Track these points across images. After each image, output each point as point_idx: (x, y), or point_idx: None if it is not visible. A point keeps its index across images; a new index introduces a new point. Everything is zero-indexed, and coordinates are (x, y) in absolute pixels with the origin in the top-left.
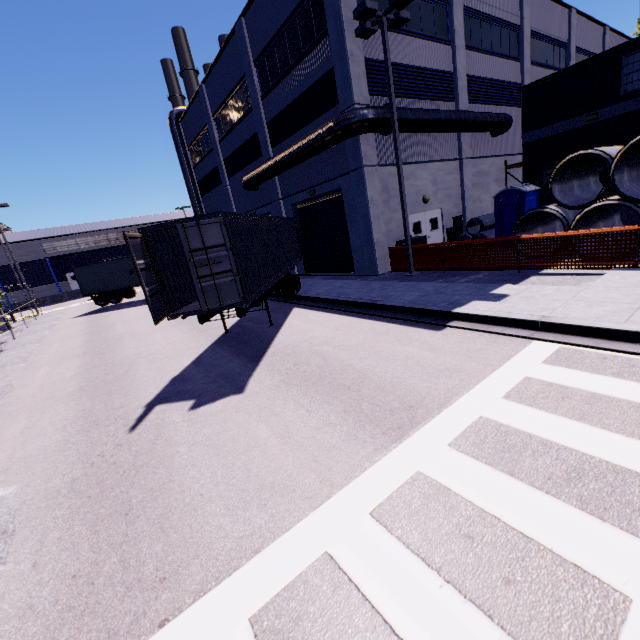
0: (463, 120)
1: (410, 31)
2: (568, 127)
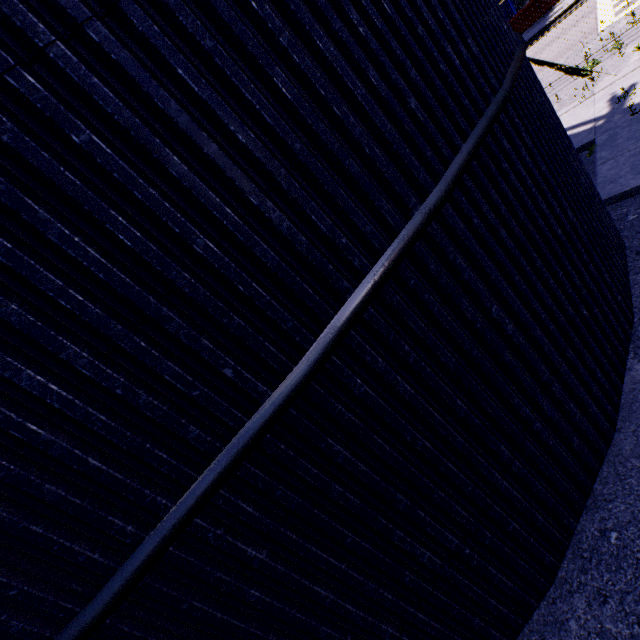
0: None
1: None
2: None
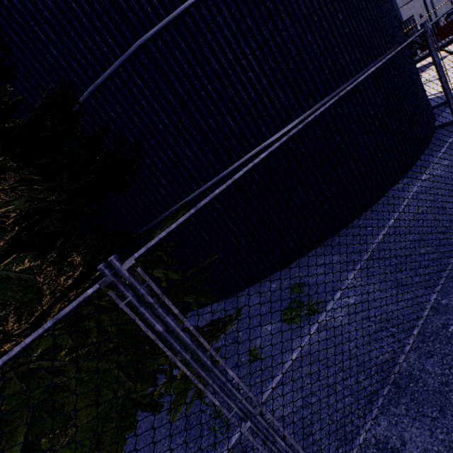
0: None
1: None
2: None
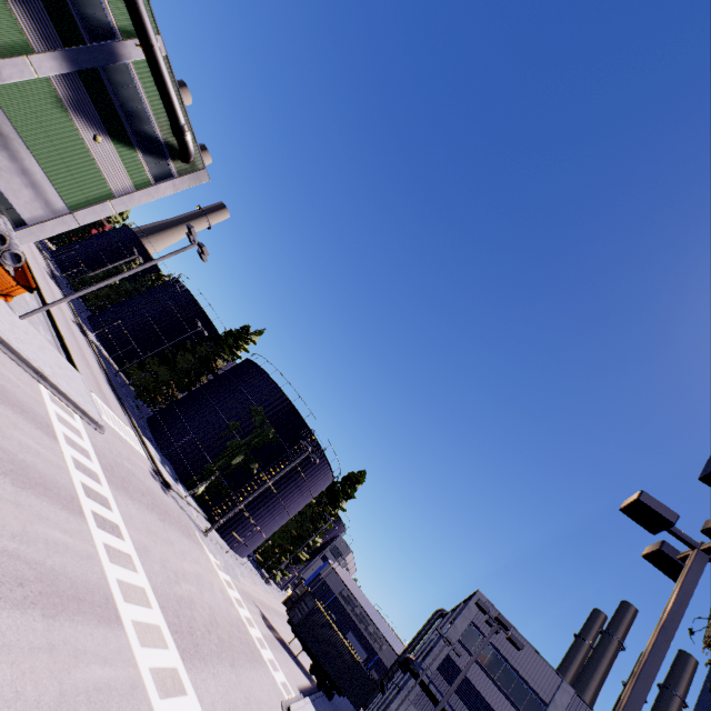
0: None
1: (495, 681)
2: None
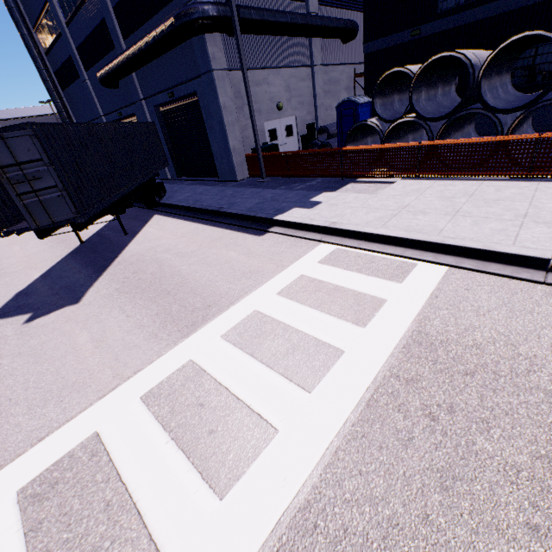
0: (310, 24)
1: None
2: (398, 41)
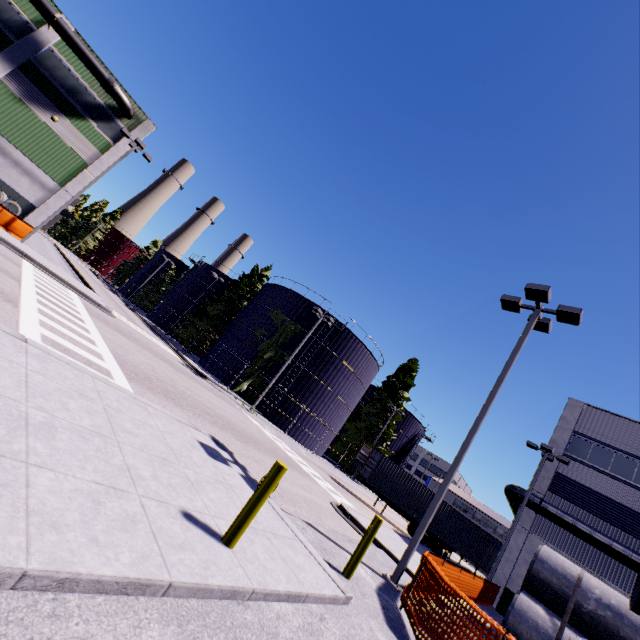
0: None
1: (633, 484)
2: None
